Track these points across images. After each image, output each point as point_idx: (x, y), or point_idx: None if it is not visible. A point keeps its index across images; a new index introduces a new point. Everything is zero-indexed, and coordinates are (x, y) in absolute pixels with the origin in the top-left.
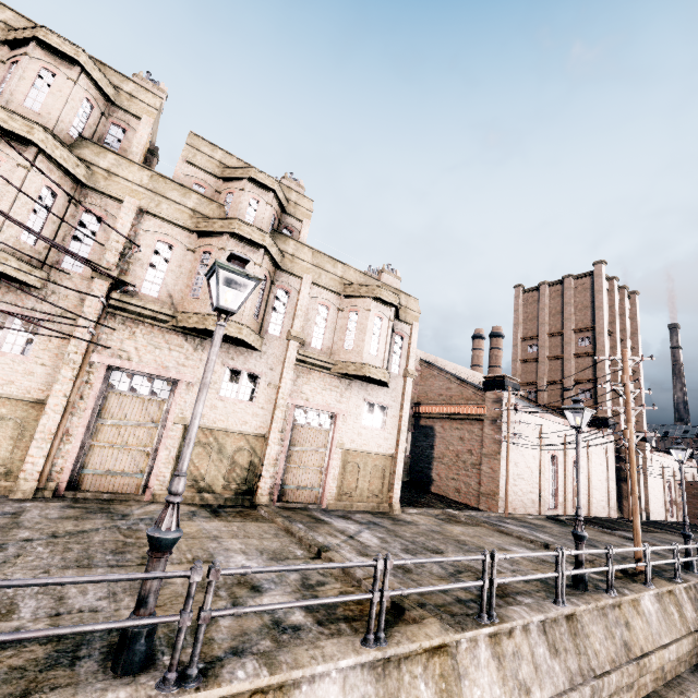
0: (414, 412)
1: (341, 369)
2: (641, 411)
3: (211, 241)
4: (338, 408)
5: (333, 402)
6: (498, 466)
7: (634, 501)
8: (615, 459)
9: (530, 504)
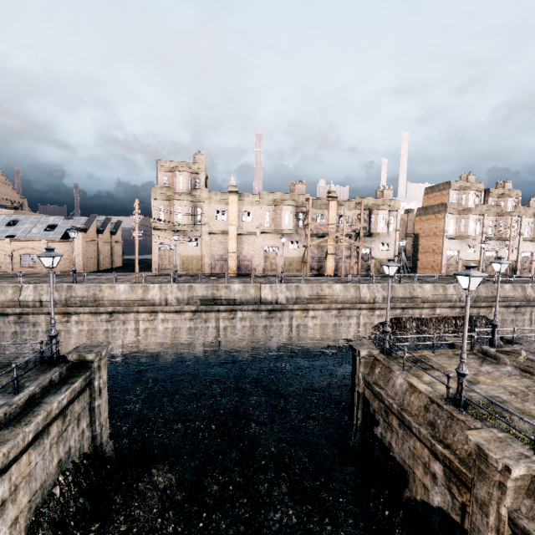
0: None
1: None
2: None
3: (502, 218)
4: (533, 251)
5: (531, 249)
6: None
7: None
8: None
9: None
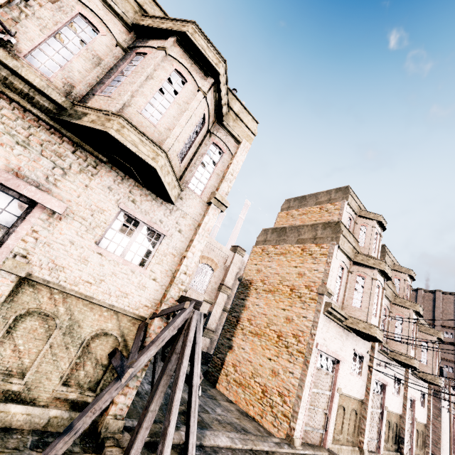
0: None
1: (423, 376)
2: None
3: (401, 310)
4: (417, 397)
5: (414, 393)
6: (440, 425)
7: None
8: None
9: (447, 450)
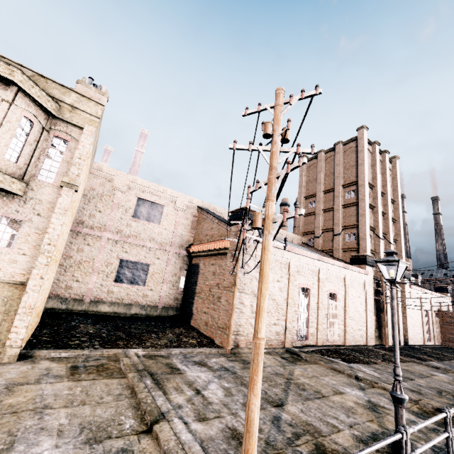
0: (188, 253)
1: None
2: (401, 253)
3: None
4: None
5: None
6: (232, 298)
7: (253, 353)
8: (376, 293)
9: (273, 336)
